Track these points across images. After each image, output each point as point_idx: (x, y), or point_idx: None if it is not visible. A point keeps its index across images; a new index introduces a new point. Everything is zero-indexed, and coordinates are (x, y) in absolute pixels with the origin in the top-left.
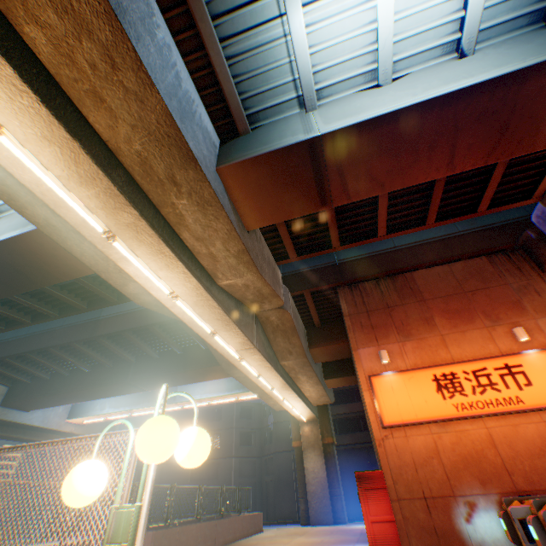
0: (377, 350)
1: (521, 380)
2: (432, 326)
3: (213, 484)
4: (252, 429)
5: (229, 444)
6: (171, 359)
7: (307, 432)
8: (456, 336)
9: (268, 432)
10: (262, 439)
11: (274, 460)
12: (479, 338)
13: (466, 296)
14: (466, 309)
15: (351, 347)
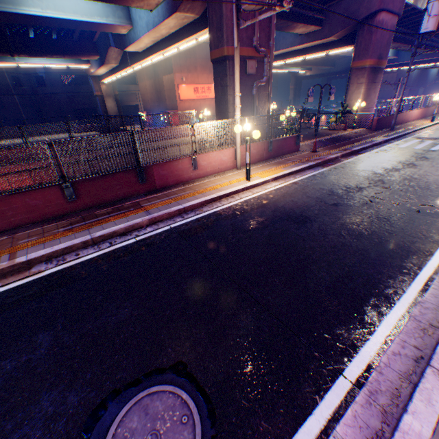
0: (181, 76)
1: (210, 92)
2: (197, 71)
3: (5, 113)
4: (22, 75)
5: (7, 86)
6: (49, 43)
7: (106, 90)
8: (201, 76)
9: (36, 79)
10: (33, 84)
11: (53, 99)
12: (206, 78)
13: (207, 62)
14: (206, 67)
15: (170, 71)
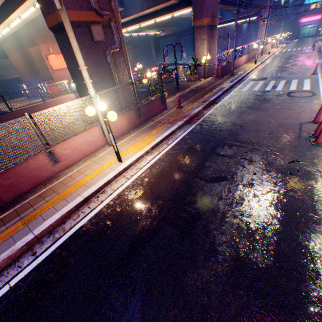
0: (47, 47)
1: None
2: None
3: None
4: None
5: None
6: None
7: None
8: None
9: None
10: None
11: None
12: None
13: None
14: None
15: (34, 42)
